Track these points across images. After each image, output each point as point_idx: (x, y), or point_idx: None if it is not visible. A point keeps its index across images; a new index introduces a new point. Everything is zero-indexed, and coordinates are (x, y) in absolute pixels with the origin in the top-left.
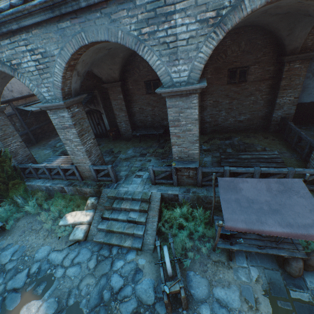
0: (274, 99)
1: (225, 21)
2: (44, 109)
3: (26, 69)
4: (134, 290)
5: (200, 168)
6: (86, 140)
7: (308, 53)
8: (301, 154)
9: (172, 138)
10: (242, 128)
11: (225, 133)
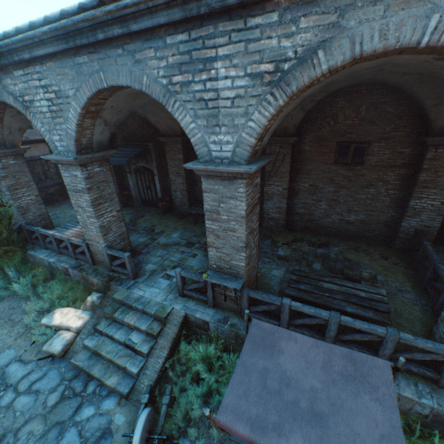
0: (407, 198)
1: (288, 79)
2: (54, 162)
3: (39, 109)
4: None
5: (247, 290)
6: (104, 211)
7: None
8: (434, 303)
9: (209, 235)
10: (350, 233)
11: (322, 236)
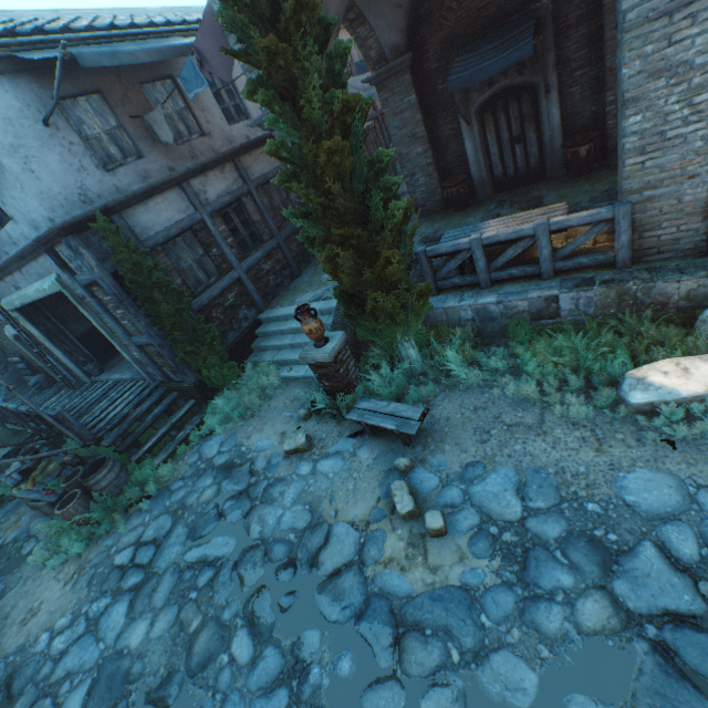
0: None
1: None
2: None
3: None
4: None
5: None
6: None
7: None
8: None
9: None
10: None
11: None
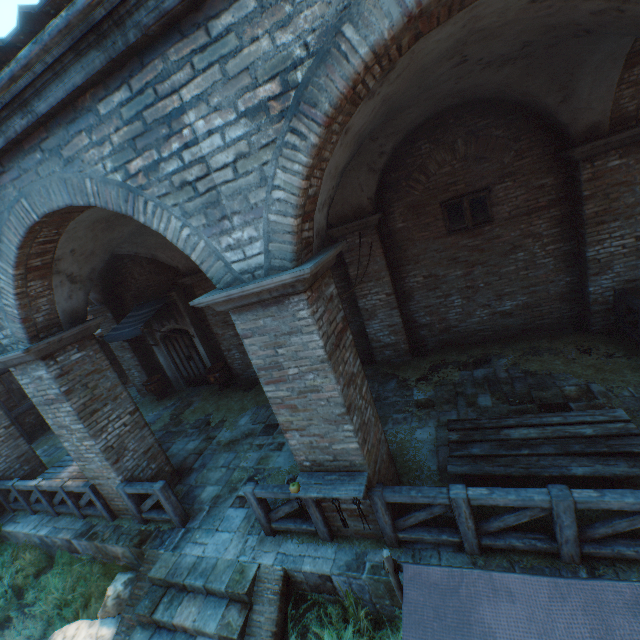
0: (579, 249)
1: (310, 96)
2: (1, 366)
3: None
4: None
5: (378, 491)
6: (105, 421)
7: (636, 127)
8: None
9: (278, 411)
10: (515, 330)
11: (473, 348)
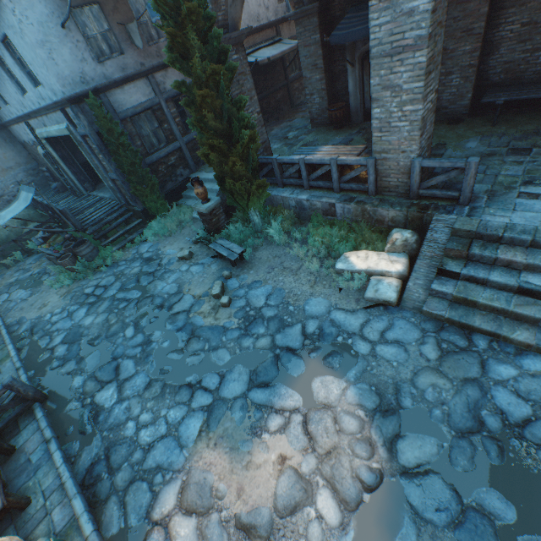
0: None
1: None
2: None
3: None
4: None
5: None
6: (428, 89)
7: None
8: None
9: None
10: None
11: None
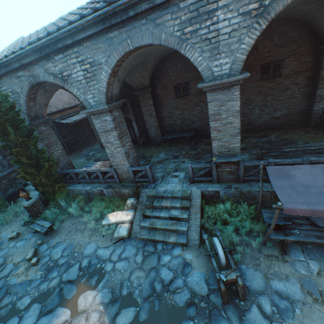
0: (313, 91)
1: (268, 10)
2: (89, 114)
3: (75, 79)
4: (185, 282)
5: (242, 162)
6: (124, 142)
7: None
8: None
9: (212, 132)
10: (278, 125)
11: (259, 132)
